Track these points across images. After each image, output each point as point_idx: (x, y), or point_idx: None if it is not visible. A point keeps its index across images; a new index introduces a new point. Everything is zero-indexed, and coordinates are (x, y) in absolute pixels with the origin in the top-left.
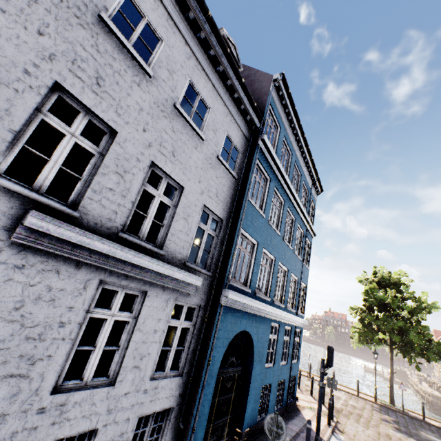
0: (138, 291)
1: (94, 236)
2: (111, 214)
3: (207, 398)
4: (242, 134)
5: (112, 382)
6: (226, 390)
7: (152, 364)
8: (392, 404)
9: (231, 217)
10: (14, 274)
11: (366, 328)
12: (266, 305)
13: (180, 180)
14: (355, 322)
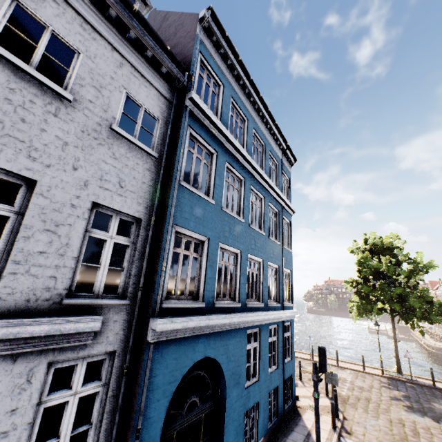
0: None
1: None
2: None
3: None
4: (159, 94)
5: None
6: None
7: None
8: (400, 374)
9: (154, 212)
10: None
11: (363, 300)
12: (232, 316)
13: (22, 170)
14: (352, 295)
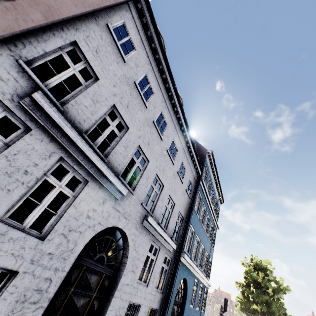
0: (157, 247)
1: (157, 224)
2: (158, 215)
3: (170, 310)
4: (194, 177)
5: (146, 285)
6: (174, 311)
7: (156, 282)
8: None
9: (187, 217)
10: (140, 235)
11: (245, 299)
12: (195, 266)
13: (174, 201)
14: (239, 294)
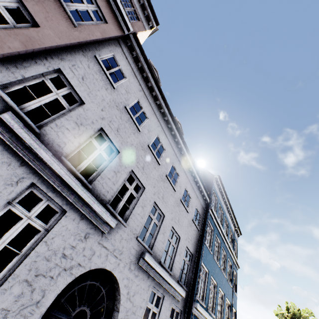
0: (161, 295)
1: (157, 264)
2: (159, 252)
3: None
4: (201, 206)
5: None
6: None
7: None
8: None
9: (197, 253)
10: (135, 279)
11: None
12: None
13: (179, 234)
14: None
